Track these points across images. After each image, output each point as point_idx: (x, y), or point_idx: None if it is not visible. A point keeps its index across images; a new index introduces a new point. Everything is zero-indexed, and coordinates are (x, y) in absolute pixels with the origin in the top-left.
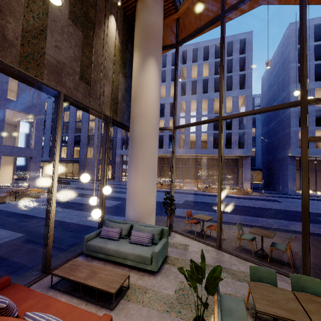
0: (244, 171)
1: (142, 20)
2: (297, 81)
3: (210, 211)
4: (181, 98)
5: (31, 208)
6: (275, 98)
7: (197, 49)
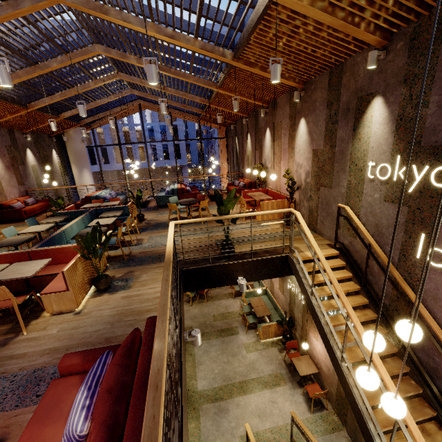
0: (183, 179)
1: (72, 147)
2: None
3: None
4: None
5: None
6: None
7: None
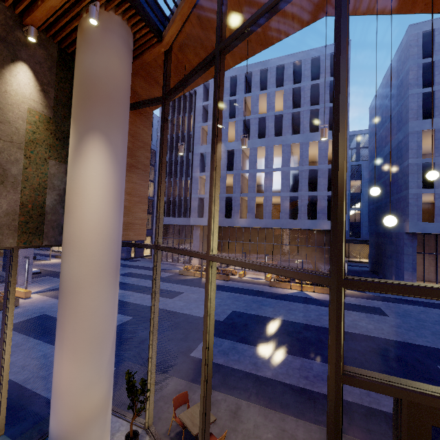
0: None
1: (79, 66)
2: (420, 115)
3: (258, 344)
4: None
5: None
6: (387, 139)
7: (268, 71)
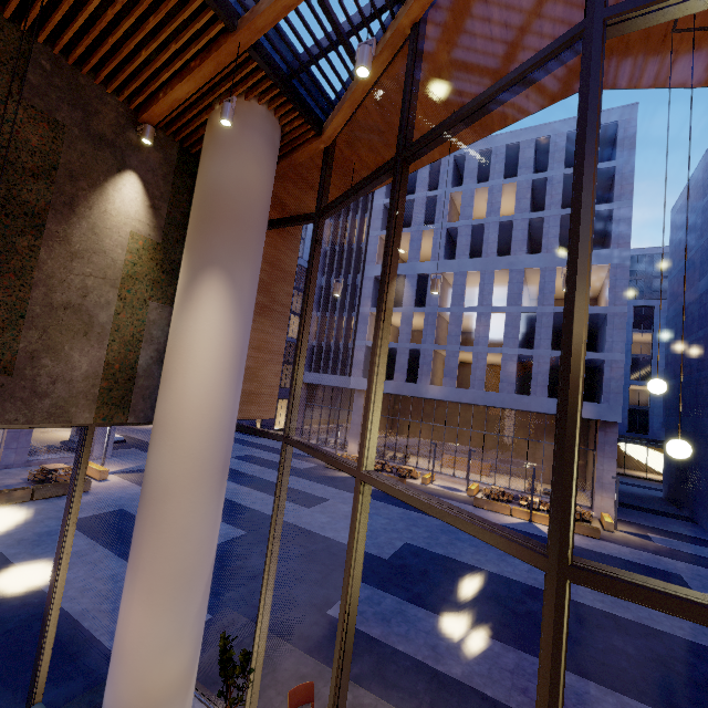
0: (597, 461)
1: (203, 175)
2: None
3: (444, 612)
4: (444, 265)
5: (39, 534)
6: (703, 267)
7: (492, 152)
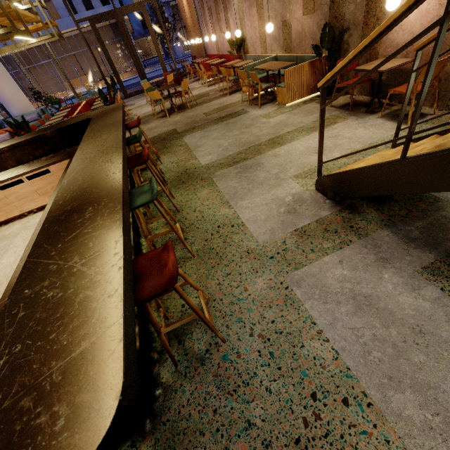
0: None
1: None
2: None
3: None
4: None
5: None
6: None
7: None
